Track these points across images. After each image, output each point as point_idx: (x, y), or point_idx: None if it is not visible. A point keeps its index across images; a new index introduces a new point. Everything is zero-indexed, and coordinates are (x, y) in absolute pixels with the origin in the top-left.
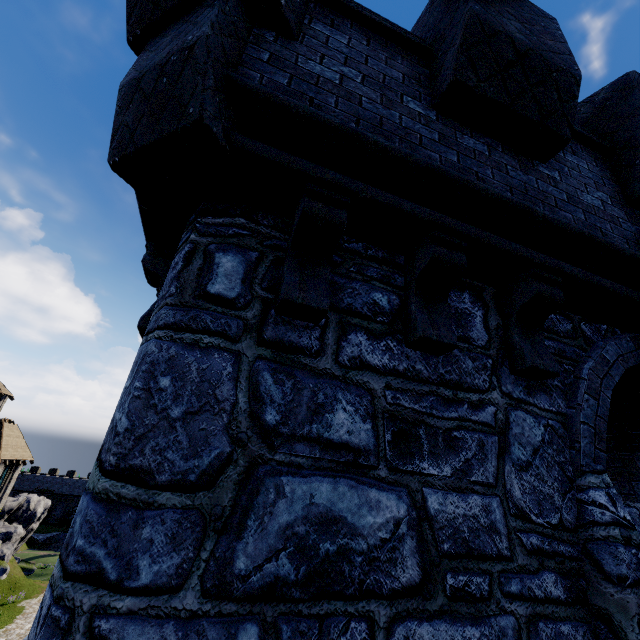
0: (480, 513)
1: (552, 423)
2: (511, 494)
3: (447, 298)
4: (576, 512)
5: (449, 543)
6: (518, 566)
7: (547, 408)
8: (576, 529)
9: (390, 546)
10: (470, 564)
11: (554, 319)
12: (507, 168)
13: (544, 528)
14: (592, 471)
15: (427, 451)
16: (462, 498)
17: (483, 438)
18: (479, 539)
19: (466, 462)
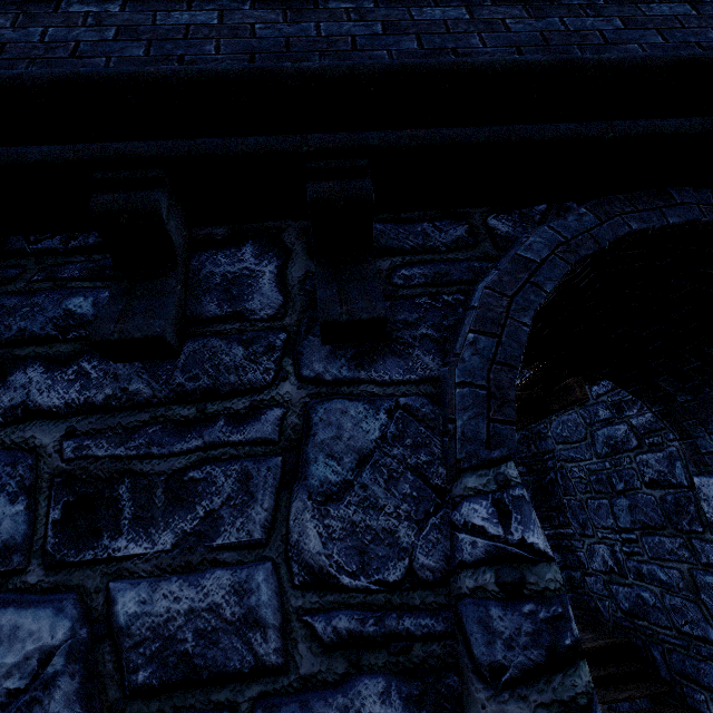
0: (225, 599)
1: (407, 401)
2: (299, 549)
3: (174, 266)
4: (448, 547)
5: (150, 669)
6: (299, 679)
7: (398, 379)
8: (445, 579)
9: (25, 701)
10: (190, 698)
11: (429, 229)
12: (254, 28)
13: (369, 594)
14: (475, 466)
15: (129, 518)
16: (190, 582)
17: (250, 467)
18: (216, 647)
19: (208, 517)
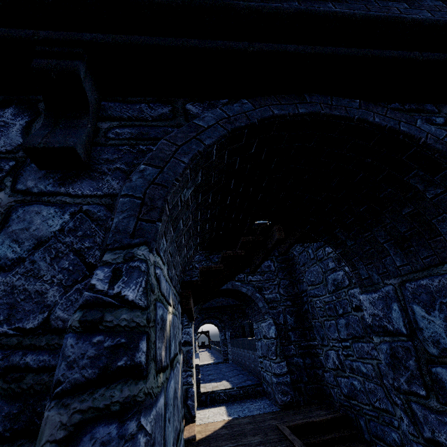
0: None
1: (88, 208)
2: None
3: None
4: None
5: None
6: None
7: (88, 194)
8: None
9: None
10: None
11: (144, 107)
12: None
13: (5, 337)
14: (116, 248)
15: None
16: None
17: None
18: None
19: None
